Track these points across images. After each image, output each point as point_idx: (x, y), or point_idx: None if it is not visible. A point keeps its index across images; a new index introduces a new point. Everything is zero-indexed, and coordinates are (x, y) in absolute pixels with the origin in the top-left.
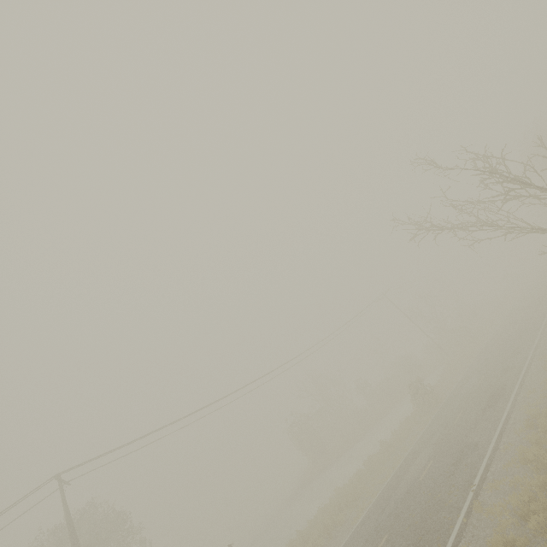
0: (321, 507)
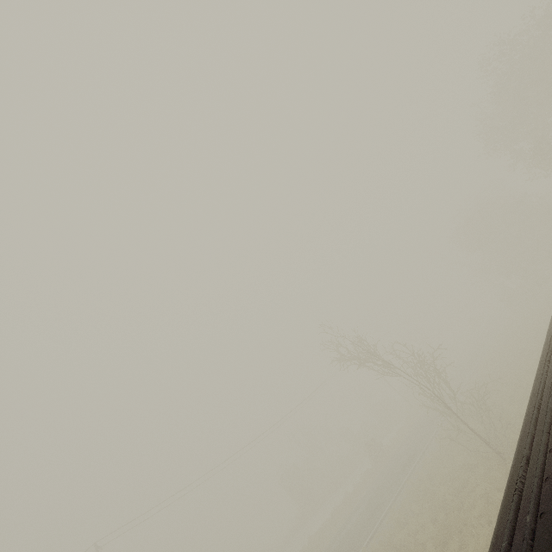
0: None
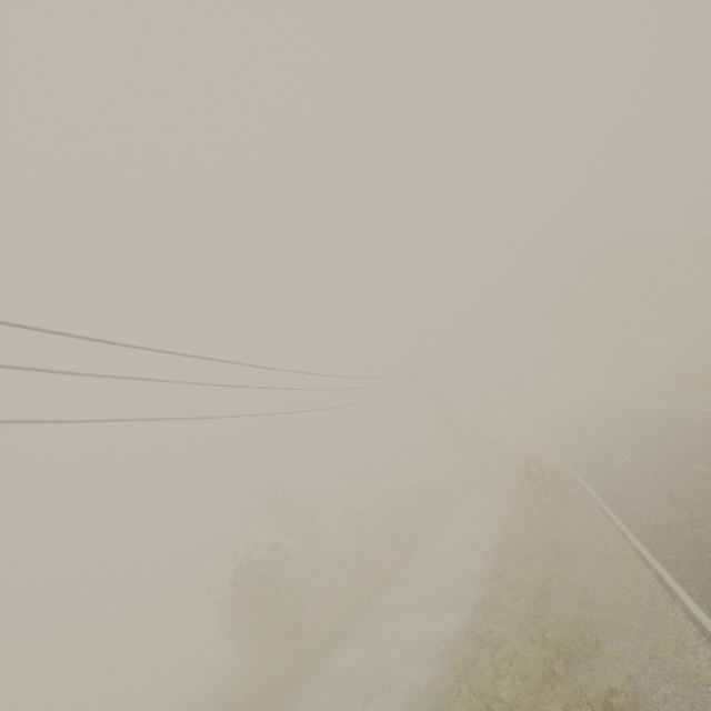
0: (449, 704)
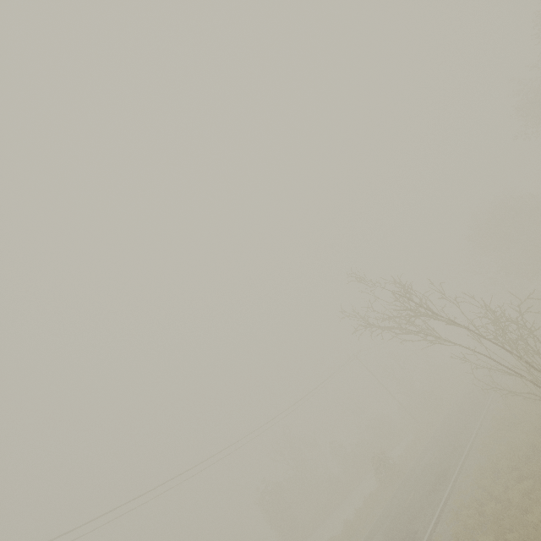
0: None
